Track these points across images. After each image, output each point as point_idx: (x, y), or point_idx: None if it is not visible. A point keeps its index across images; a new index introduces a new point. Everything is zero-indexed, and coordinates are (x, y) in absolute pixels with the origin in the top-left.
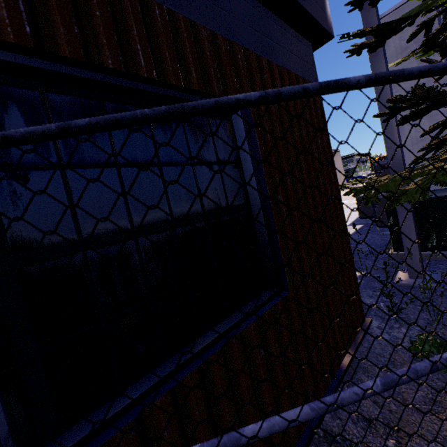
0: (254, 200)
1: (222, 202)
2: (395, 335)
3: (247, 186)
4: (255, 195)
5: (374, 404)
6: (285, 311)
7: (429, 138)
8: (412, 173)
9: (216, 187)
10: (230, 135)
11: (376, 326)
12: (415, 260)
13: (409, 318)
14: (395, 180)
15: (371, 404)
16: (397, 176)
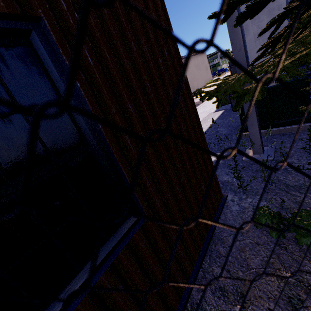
0: (90, 141)
1: (41, 157)
2: (243, 206)
3: (79, 125)
4: (90, 136)
5: (227, 273)
6: (144, 237)
7: (267, 33)
8: (253, 72)
9: (25, 143)
10: (35, 66)
11: (230, 199)
12: (257, 141)
13: (253, 189)
14: (240, 80)
15: (225, 273)
16: (241, 76)
